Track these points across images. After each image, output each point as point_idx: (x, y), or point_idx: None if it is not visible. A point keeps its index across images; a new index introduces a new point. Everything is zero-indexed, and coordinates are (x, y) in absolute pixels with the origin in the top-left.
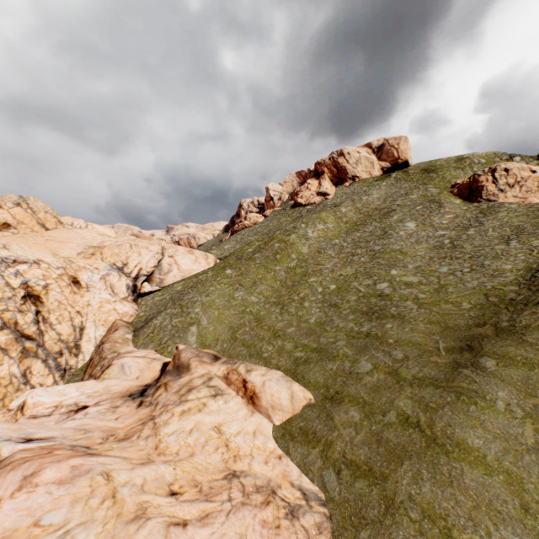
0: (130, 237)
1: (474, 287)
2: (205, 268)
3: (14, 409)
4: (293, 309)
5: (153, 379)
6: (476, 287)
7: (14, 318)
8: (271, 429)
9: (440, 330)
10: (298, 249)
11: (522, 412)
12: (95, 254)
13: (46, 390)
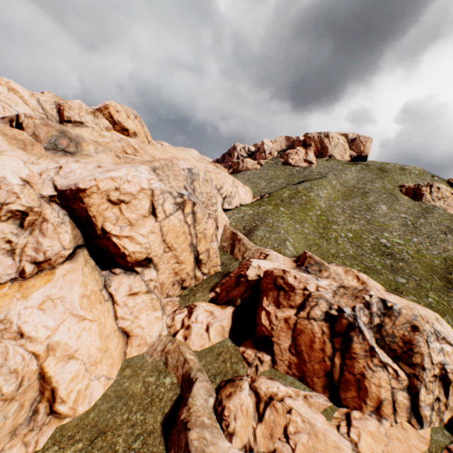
0: (213, 166)
1: (436, 254)
2: (249, 199)
3: (257, 267)
4: (334, 243)
5: (292, 266)
6: (437, 254)
7: (217, 216)
8: None
9: (429, 271)
10: (318, 204)
11: None
12: None
13: (261, 261)
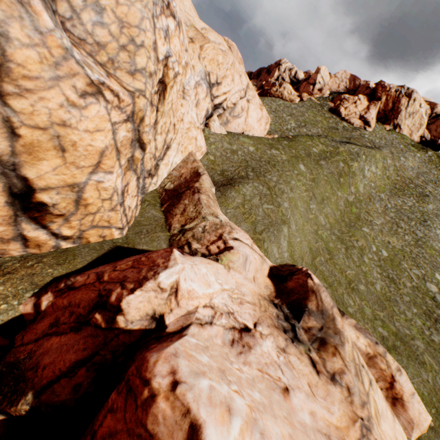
0: (223, 42)
1: None
2: (261, 133)
3: (167, 291)
4: (356, 258)
5: (269, 290)
6: None
7: (143, 111)
8: None
9: None
10: (357, 184)
11: None
12: (194, 43)
13: (194, 270)
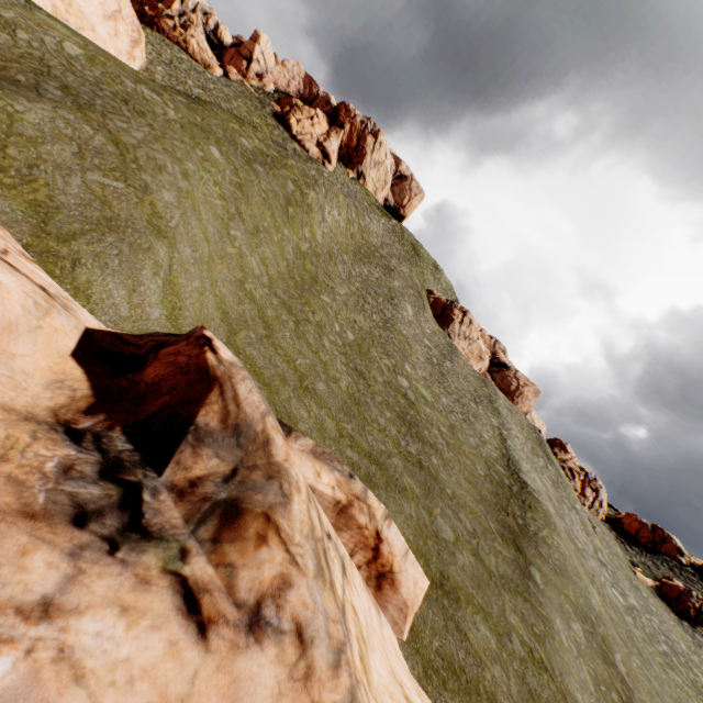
0: None
1: (476, 447)
2: (120, 59)
3: None
4: (313, 340)
5: (65, 394)
6: (477, 448)
7: None
8: (402, 654)
9: (479, 498)
10: (315, 226)
11: (574, 648)
12: None
13: None
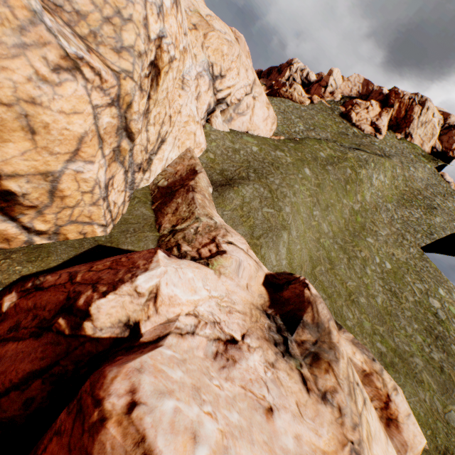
0: (230, 33)
1: None
2: (267, 133)
3: (144, 295)
4: (358, 269)
5: (262, 299)
6: None
7: (131, 96)
8: None
9: None
10: (364, 192)
11: None
12: (197, 30)
13: (178, 274)
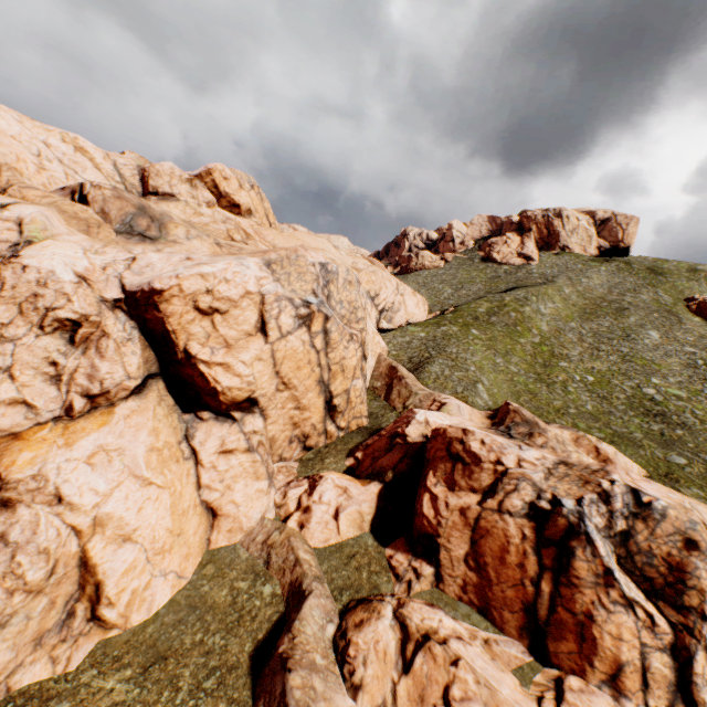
0: (365, 262)
1: None
2: (423, 315)
3: (423, 423)
4: (560, 391)
5: (485, 425)
6: None
7: (364, 338)
8: None
9: None
10: (537, 326)
11: None
12: None
13: (431, 413)
